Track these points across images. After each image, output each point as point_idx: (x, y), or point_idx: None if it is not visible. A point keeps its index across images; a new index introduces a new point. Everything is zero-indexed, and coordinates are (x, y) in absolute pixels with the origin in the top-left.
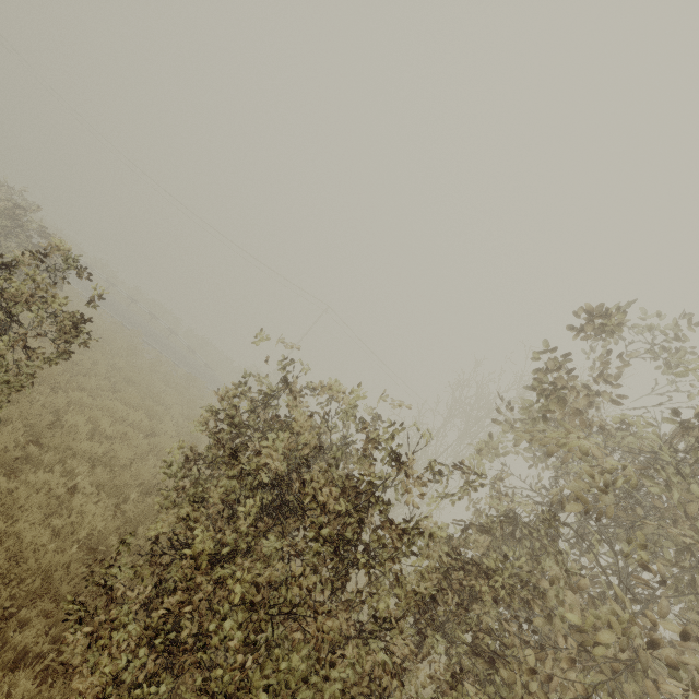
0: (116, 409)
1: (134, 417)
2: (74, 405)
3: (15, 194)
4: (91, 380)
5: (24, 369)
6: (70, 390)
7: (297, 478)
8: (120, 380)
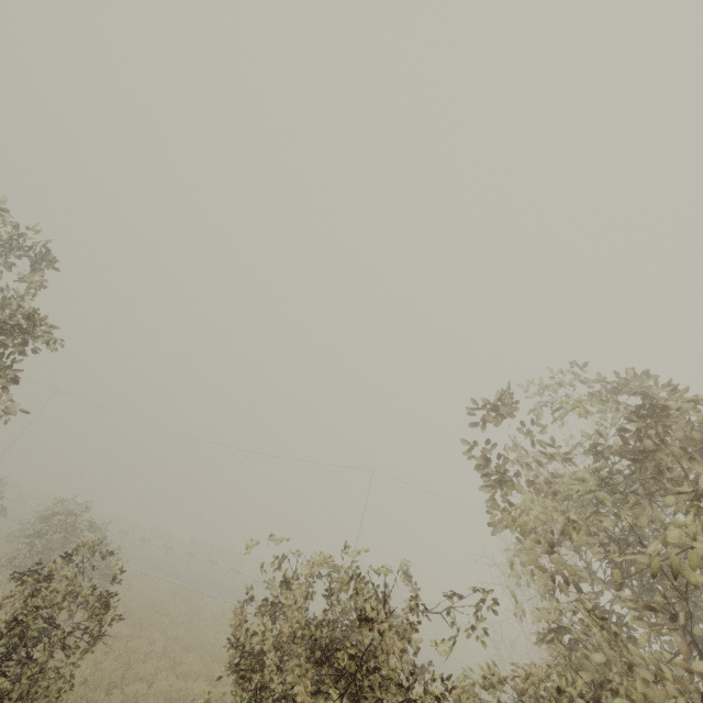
0: (174, 688)
1: (194, 691)
2: (128, 701)
3: (73, 505)
4: (148, 665)
5: (62, 672)
6: (126, 685)
7: (291, 671)
8: (180, 652)
